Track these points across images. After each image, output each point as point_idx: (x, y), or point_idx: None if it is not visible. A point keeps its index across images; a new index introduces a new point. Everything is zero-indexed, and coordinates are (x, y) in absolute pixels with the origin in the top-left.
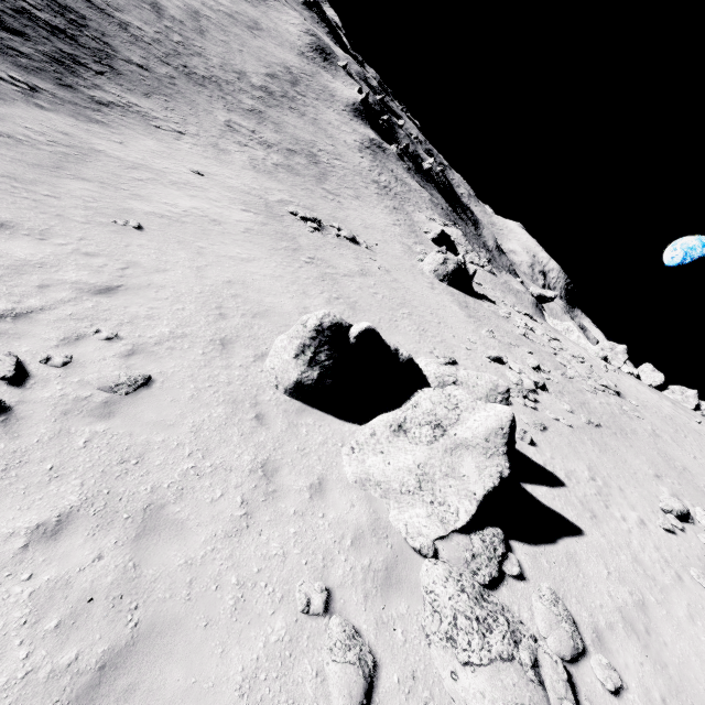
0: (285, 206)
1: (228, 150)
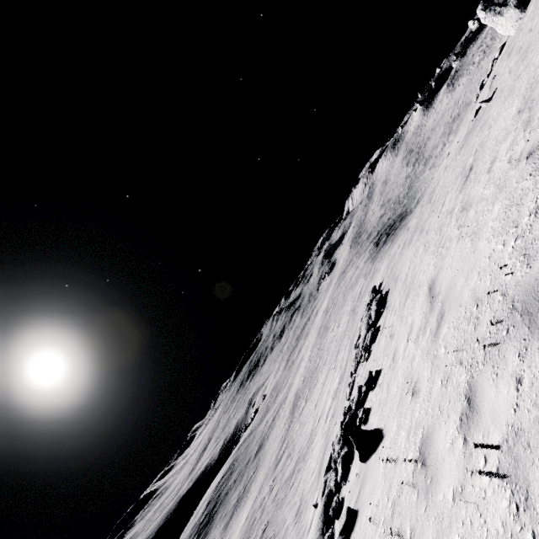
0: (473, 106)
1: (442, 159)
